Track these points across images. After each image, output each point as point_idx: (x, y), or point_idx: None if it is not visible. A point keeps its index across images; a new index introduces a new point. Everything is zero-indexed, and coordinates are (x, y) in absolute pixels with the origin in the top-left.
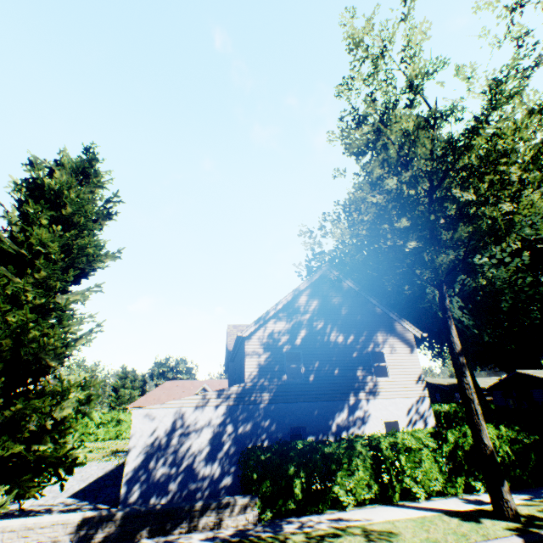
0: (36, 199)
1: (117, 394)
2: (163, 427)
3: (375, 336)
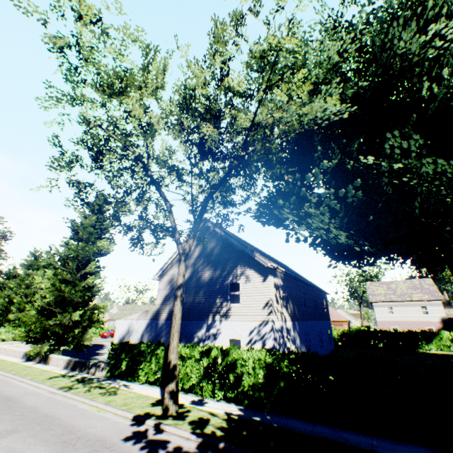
0: (76, 231)
1: None
2: (125, 329)
3: (235, 270)
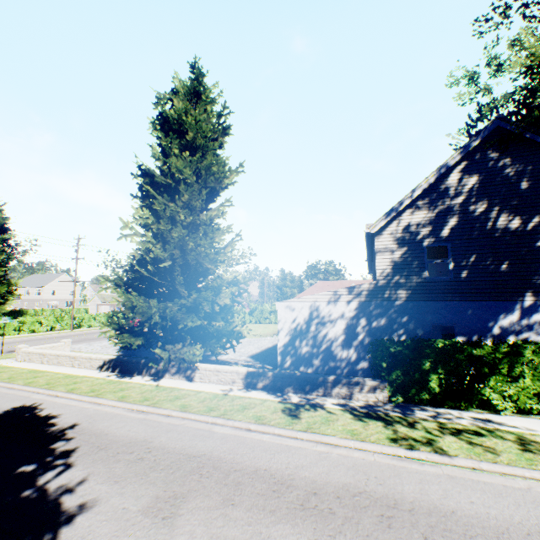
0: (168, 133)
1: (281, 291)
2: (301, 316)
3: None
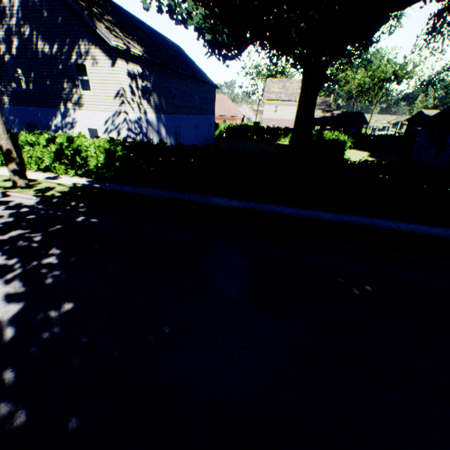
0: None
1: None
2: None
3: (78, 46)
